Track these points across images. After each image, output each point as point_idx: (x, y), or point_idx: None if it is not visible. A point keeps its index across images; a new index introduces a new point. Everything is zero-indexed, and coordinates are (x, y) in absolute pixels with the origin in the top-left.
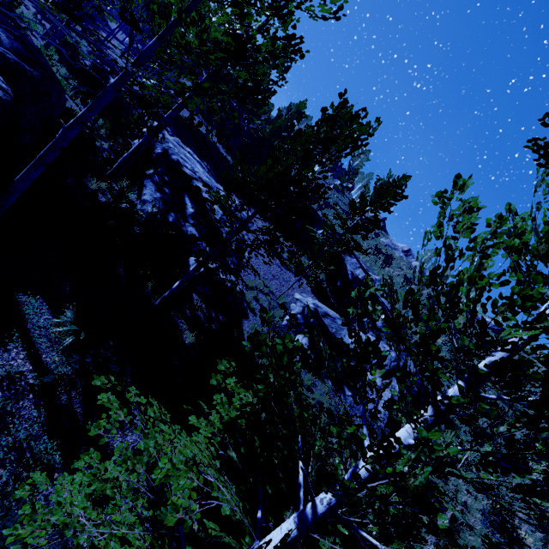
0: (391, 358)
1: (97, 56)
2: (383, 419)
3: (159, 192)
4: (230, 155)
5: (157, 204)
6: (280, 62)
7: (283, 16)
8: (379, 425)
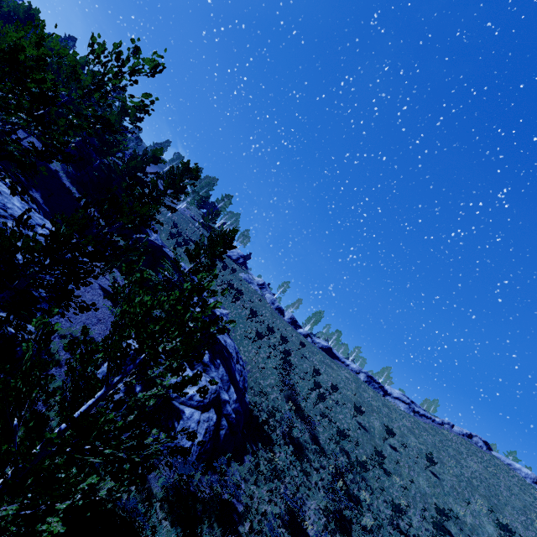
0: (212, 391)
1: None
2: (197, 452)
3: None
4: (75, 186)
5: None
6: (133, 111)
7: (44, 124)
8: (188, 459)
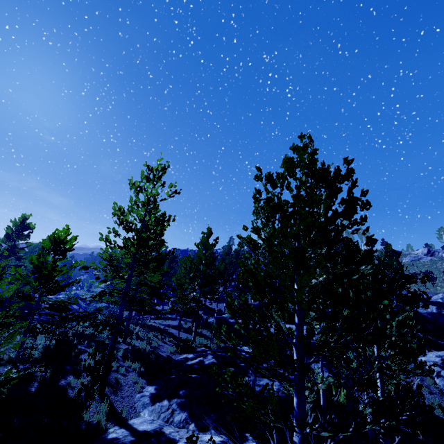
0: None
1: (205, 312)
2: None
3: (317, 362)
4: None
5: (325, 370)
6: None
7: None
8: None
